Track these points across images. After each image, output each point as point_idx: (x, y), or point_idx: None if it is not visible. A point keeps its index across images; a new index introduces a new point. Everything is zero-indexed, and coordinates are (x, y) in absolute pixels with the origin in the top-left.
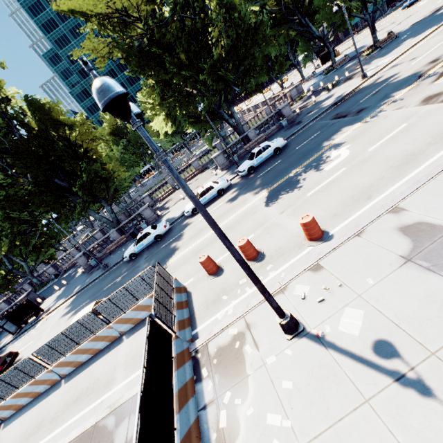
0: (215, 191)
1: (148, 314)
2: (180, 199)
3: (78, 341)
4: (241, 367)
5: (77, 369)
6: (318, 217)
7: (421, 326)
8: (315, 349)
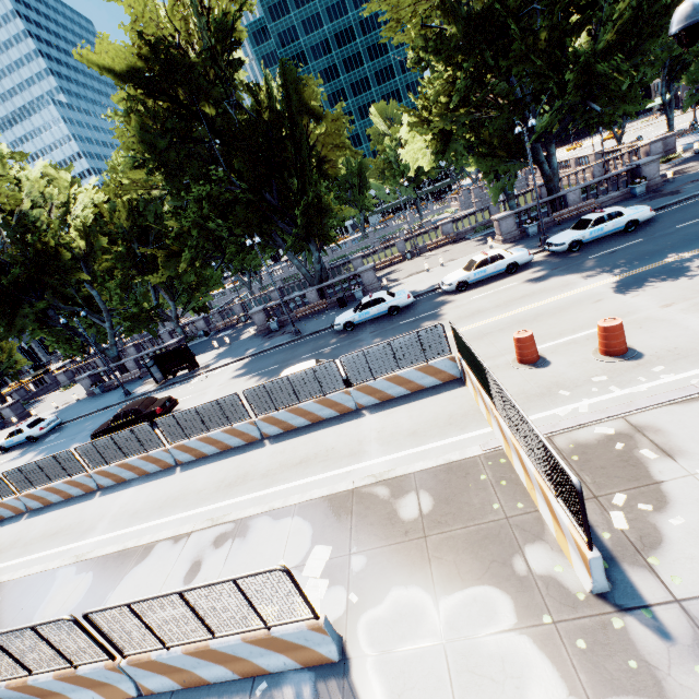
0: (504, 264)
1: (404, 393)
2: (418, 272)
3: (301, 397)
4: (638, 472)
5: (287, 433)
6: None
7: None
8: None
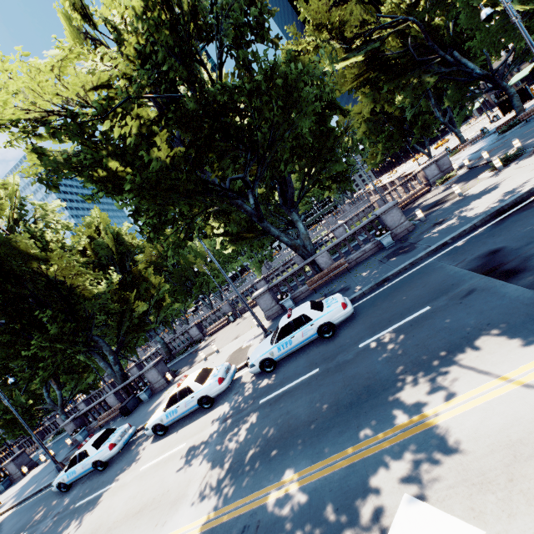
0: (194, 399)
1: None
2: (210, 353)
3: None
4: None
5: None
6: None
7: None
8: None
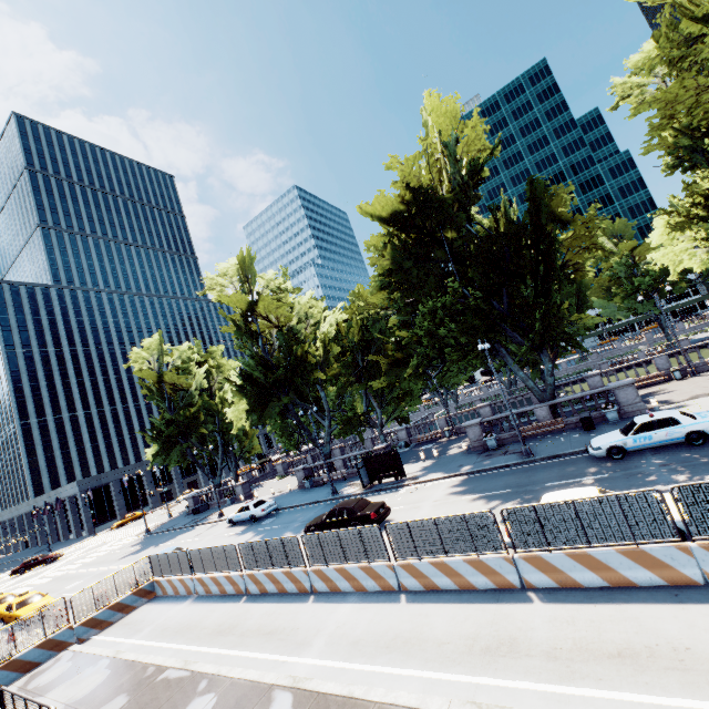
0: None
1: None
2: (708, 393)
3: (591, 537)
4: None
5: (567, 591)
6: None
7: None
8: None
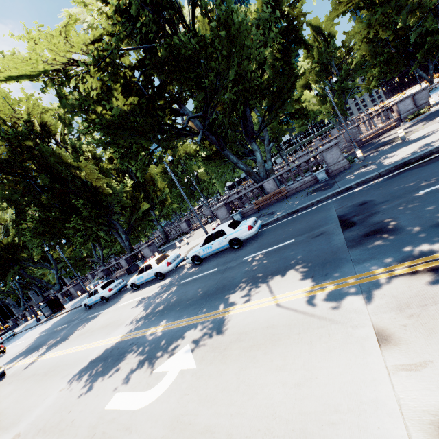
0: (153, 272)
1: None
2: (185, 243)
3: None
4: None
5: None
6: None
7: None
8: None
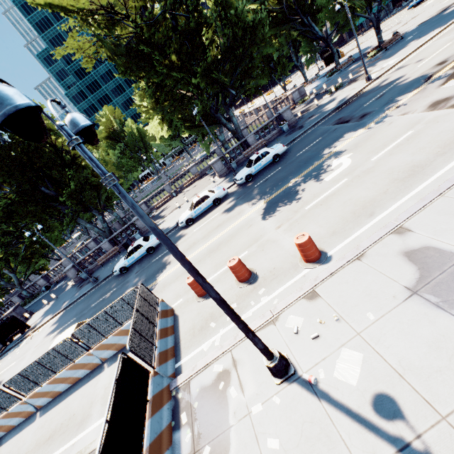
0: (211, 200)
1: None
2: (176, 208)
3: (55, 370)
4: (223, 415)
5: (54, 401)
6: (316, 234)
7: (429, 379)
8: (307, 399)
